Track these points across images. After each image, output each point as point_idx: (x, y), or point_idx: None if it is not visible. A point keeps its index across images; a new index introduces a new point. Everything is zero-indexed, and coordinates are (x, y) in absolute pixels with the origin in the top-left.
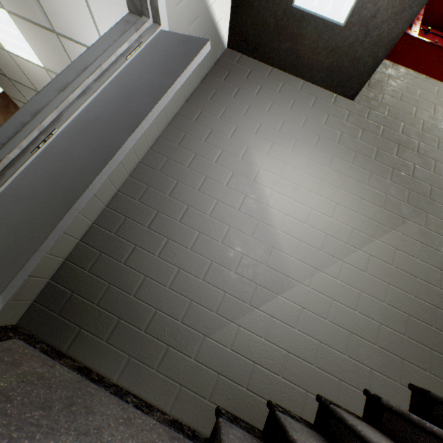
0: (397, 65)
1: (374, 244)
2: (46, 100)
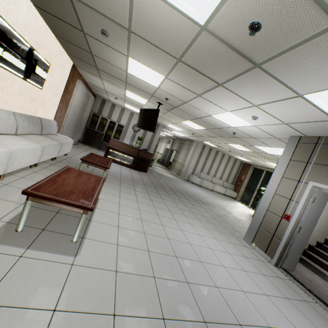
0: None
1: None
2: (297, 220)
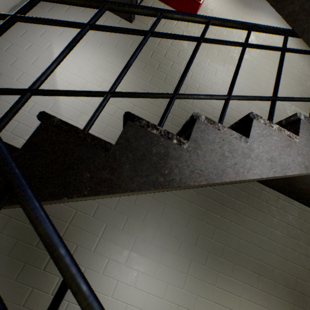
0: (167, 6)
1: (123, 103)
2: None
